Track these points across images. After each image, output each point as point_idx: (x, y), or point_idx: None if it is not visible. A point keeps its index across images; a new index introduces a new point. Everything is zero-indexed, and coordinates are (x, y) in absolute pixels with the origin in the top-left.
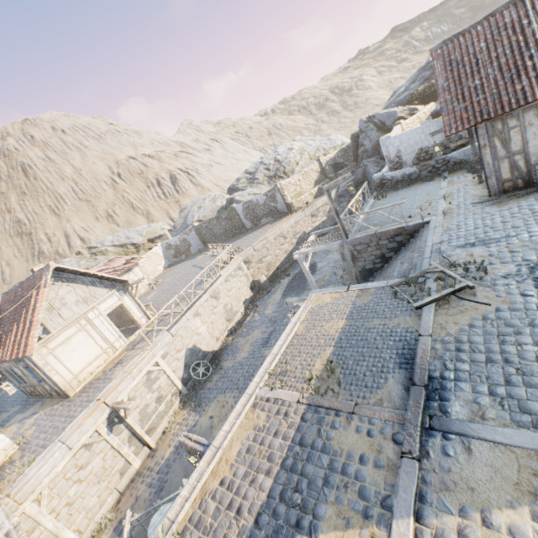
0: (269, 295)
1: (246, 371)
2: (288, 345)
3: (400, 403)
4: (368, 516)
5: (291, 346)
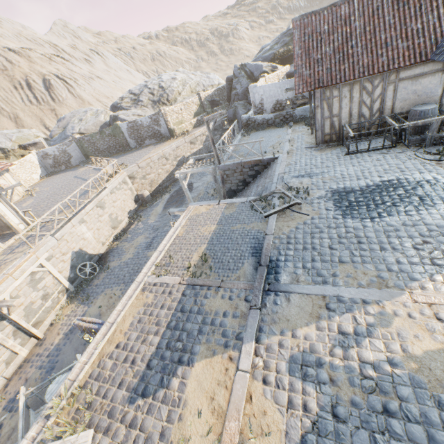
0: (152, 207)
1: (132, 268)
2: (171, 244)
3: (251, 278)
4: (228, 346)
5: (174, 245)
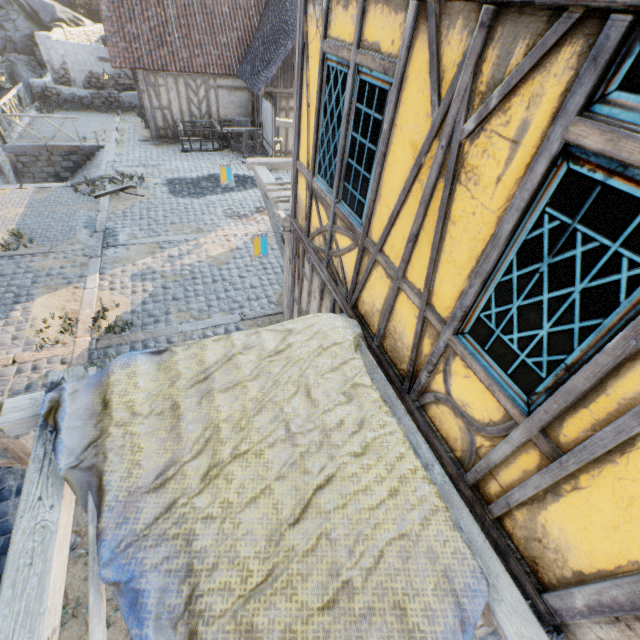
0: None
1: None
2: None
3: (88, 243)
4: (72, 283)
5: None
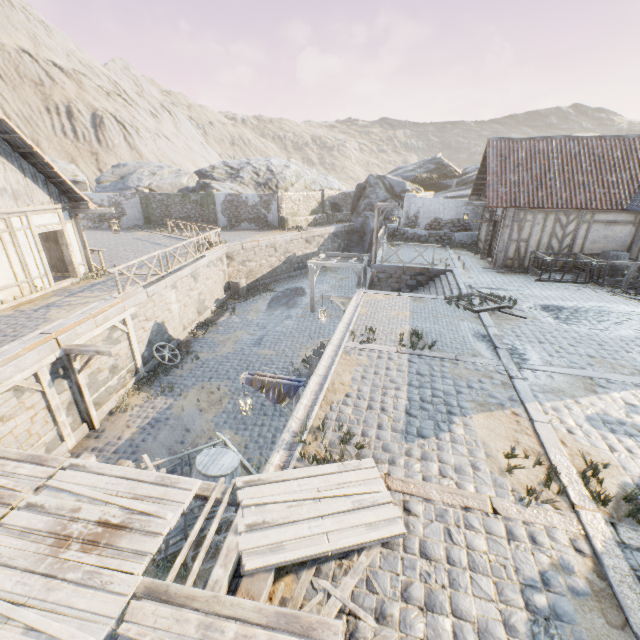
0: (248, 303)
1: (237, 364)
2: (357, 320)
3: (491, 357)
4: (504, 405)
5: (361, 321)
